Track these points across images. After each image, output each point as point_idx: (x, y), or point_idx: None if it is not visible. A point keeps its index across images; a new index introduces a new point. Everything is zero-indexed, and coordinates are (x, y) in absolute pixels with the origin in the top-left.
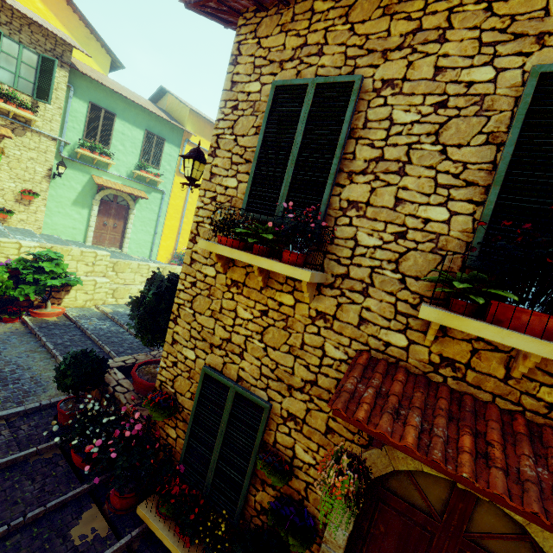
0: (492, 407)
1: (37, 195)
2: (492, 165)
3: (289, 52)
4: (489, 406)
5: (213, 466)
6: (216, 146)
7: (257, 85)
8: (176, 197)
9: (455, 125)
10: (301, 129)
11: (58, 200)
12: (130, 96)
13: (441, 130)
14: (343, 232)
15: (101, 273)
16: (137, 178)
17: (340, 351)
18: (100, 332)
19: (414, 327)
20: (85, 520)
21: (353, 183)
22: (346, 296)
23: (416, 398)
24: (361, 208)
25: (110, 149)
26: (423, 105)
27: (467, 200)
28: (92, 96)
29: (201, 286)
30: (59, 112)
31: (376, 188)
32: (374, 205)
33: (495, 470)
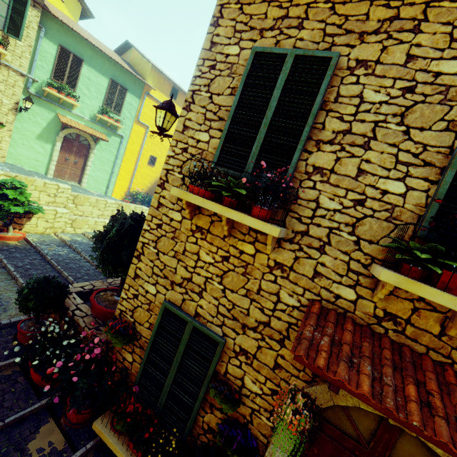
0: (426, 358)
1: (3, 126)
2: (449, 150)
3: (270, 21)
4: (424, 357)
5: (167, 389)
6: (191, 101)
7: (236, 49)
8: (133, 142)
9: (420, 110)
10: (277, 95)
11: (23, 133)
12: (98, 45)
13: (406, 113)
14: (306, 193)
15: (62, 204)
16: (99, 121)
17: (294, 298)
18: (59, 258)
19: (363, 284)
20: (42, 434)
21: (320, 151)
22: (304, 251)
23: (365, 348)
24: (325, 174)
25: (75, 92)
26: (393, 88)
27: (423, 178)
28: (62, 39)
29: (167, 228)
30: (29, 50)
31: (341, 158)
32: (338, 173)
33: (439, 419)
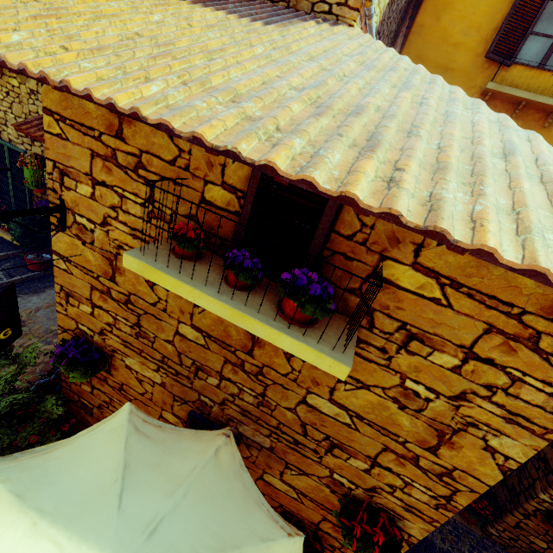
0: None
1: None
2: None
3: None
4: None
5: (12, 194)
6: None
7: None
8: None
9: None
10: None
11: None
12: None
13: None
14: None
15: None
16: None
17: None
18: None
19: None
20: None
21: None
22: None
23: None
24: None
25: None
26: None
27: None
28: None
29: None
30: None
31: None
32: None
33: None
